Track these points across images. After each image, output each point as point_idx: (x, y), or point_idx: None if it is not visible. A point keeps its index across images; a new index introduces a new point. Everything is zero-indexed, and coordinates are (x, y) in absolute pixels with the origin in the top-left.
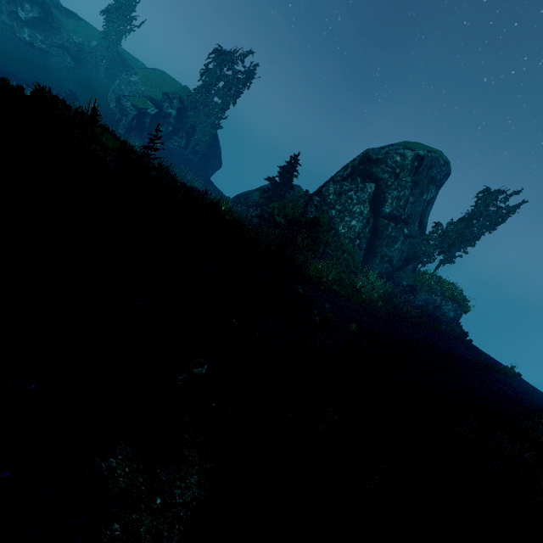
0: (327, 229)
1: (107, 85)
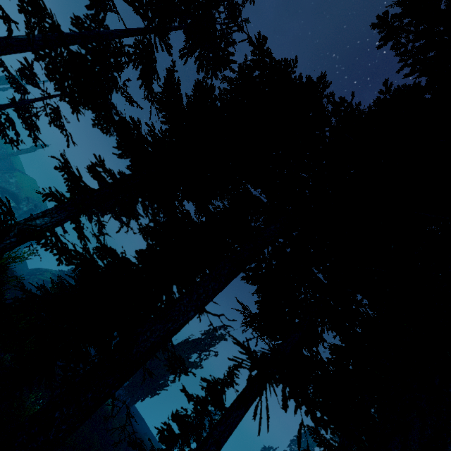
0: None
1: None
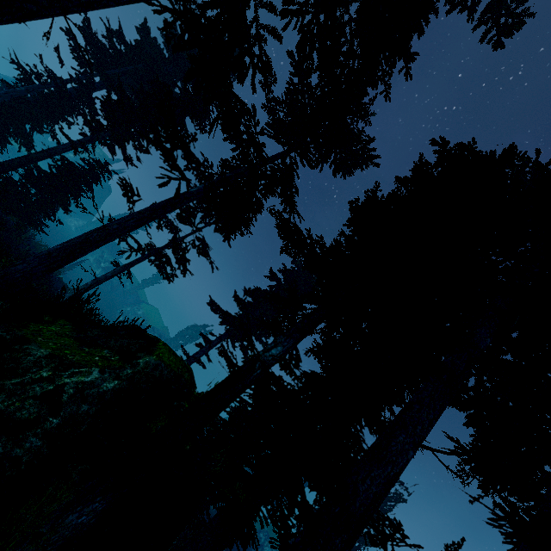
0: None
1: (120, 305)
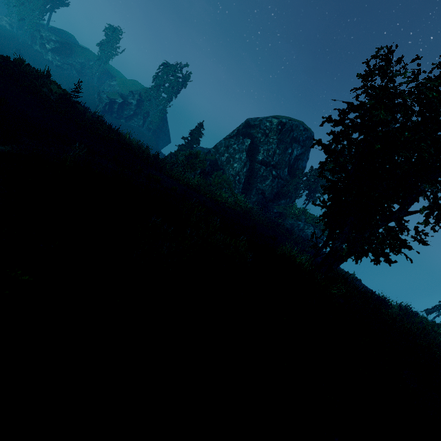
0: (203, 160)
1: (97, 88)
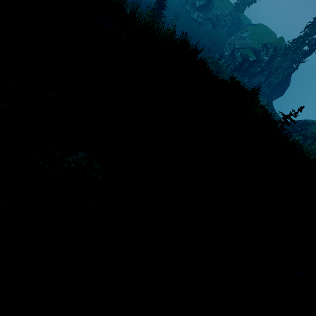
0: None
1: (225, 39)
